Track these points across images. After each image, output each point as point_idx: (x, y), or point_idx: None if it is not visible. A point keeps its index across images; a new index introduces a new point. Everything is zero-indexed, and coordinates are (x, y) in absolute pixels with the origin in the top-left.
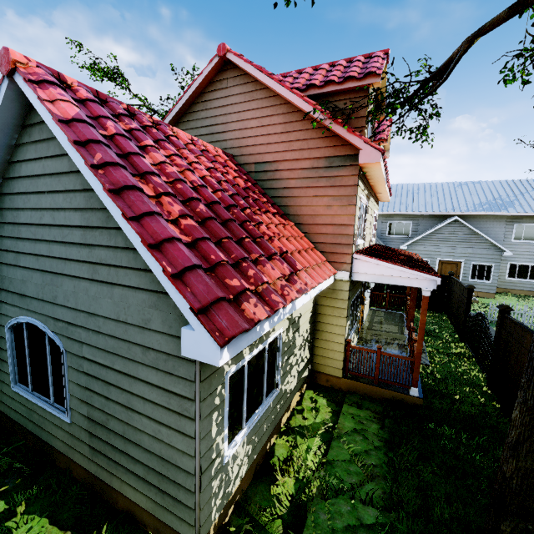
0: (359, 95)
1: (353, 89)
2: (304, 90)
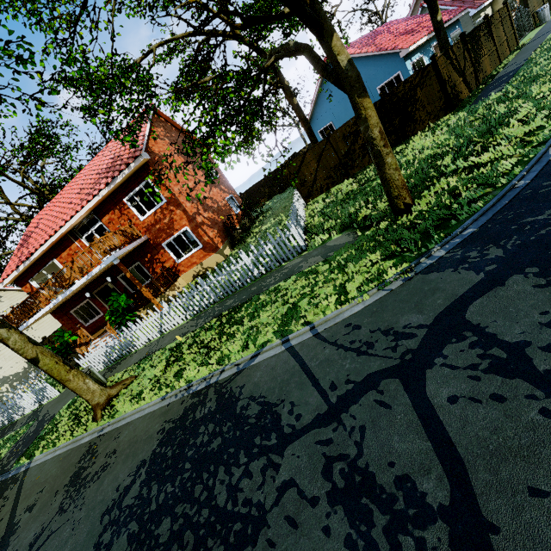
0: None
1: None
2: None
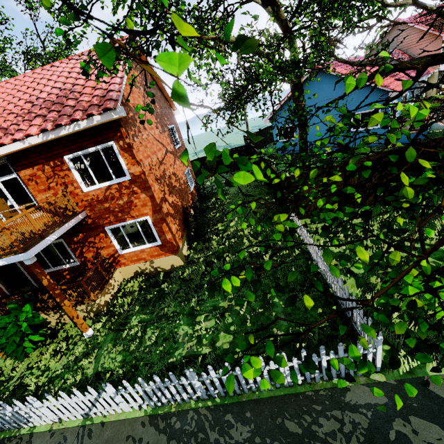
0: (442, 20)
1: (441, 19)
2: (424, 23)
